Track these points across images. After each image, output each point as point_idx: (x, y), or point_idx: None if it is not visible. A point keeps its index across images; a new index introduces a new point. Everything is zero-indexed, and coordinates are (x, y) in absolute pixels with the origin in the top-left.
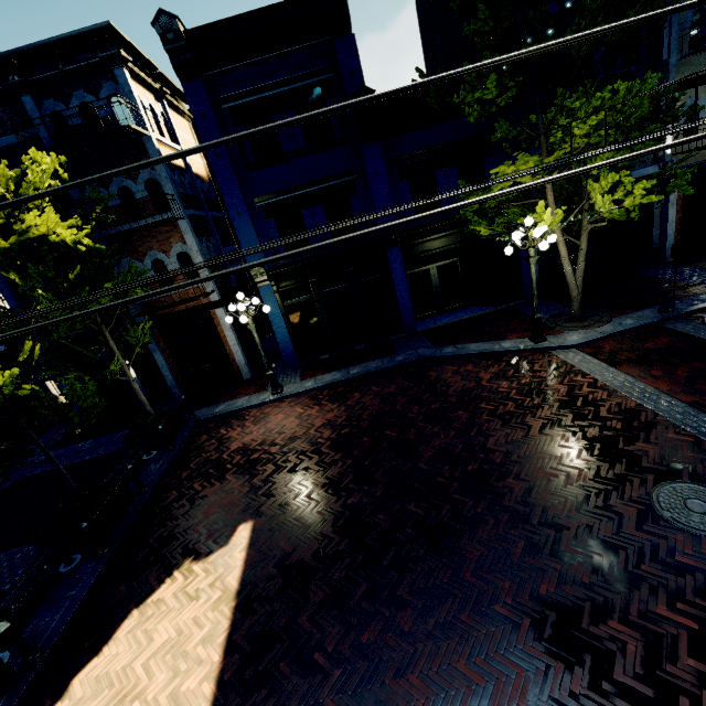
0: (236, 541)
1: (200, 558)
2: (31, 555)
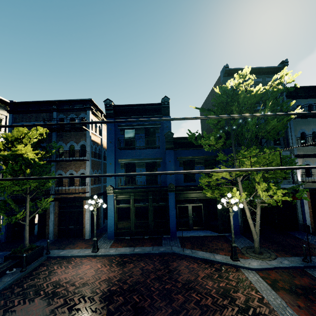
0: None
1: None
2: None
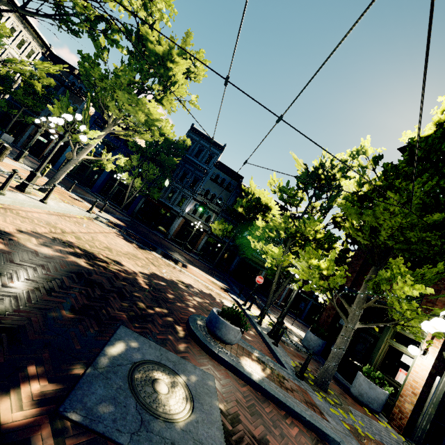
0: None
1: None
2: None
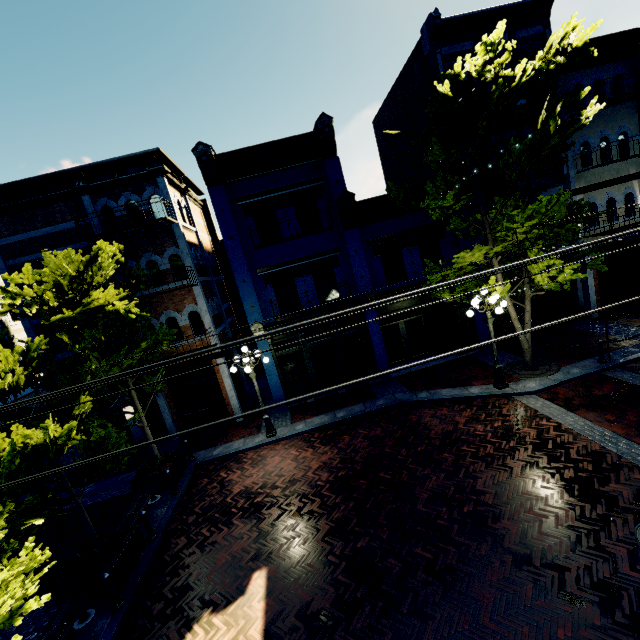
0: (253, 589)
1: (218, 610)
2: (41, 610)
